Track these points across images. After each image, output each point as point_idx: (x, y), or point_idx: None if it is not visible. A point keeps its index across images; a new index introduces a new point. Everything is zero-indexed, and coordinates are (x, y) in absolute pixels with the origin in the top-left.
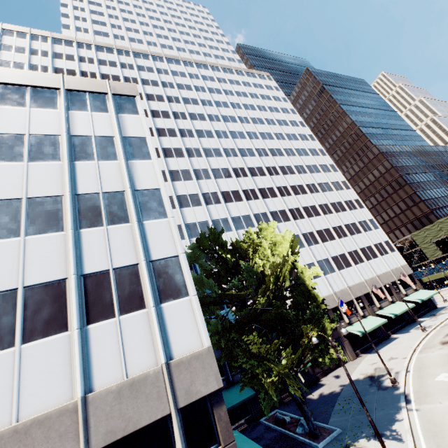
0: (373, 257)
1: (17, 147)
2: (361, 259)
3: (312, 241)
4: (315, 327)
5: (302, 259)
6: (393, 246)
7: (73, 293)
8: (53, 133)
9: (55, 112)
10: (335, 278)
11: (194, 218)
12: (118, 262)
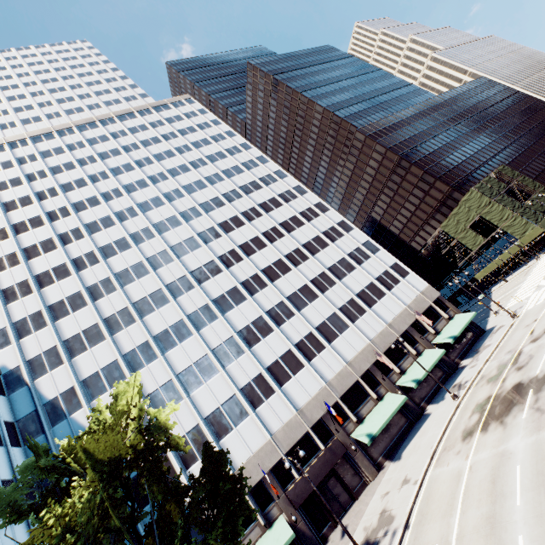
0: (378, 298)
1: None
2: (361, 309)
3: (284, 316)
4: None
5: (272, 351)
6: (405, 267)
7: None
8: None
9: None
10: (327, 358)
11: (94, 365)
12: None
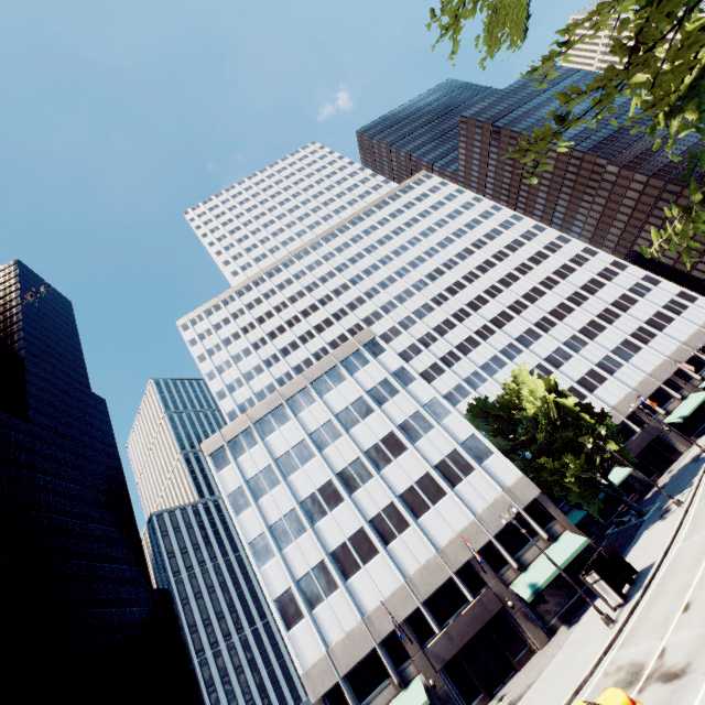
0: (668, 324)
1: (351, 416)
2: (652, 334)
3: (579, 346)
4: (591, 438)
5: (577, 371)
6: (693, 294)
7: (437, 476)
8: (358, 396)
9: (348, 382)
10: (626, 372)
11: (446, 387)
12: (445, 452)
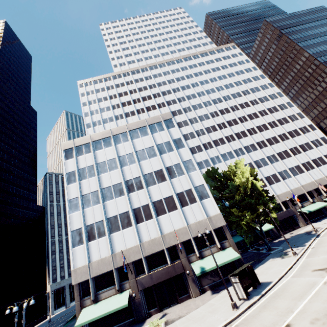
0: (323, 164)
1: (144, 154)
2: (312, 167)
3: (274, 160)
4: (263, 206)
5: (267, 172)
6: None
7: (176, 199)
8: (151, 146)
9: (149, 136)
10: (291, 181)
11: (200, 158)
12: (185, 188)
